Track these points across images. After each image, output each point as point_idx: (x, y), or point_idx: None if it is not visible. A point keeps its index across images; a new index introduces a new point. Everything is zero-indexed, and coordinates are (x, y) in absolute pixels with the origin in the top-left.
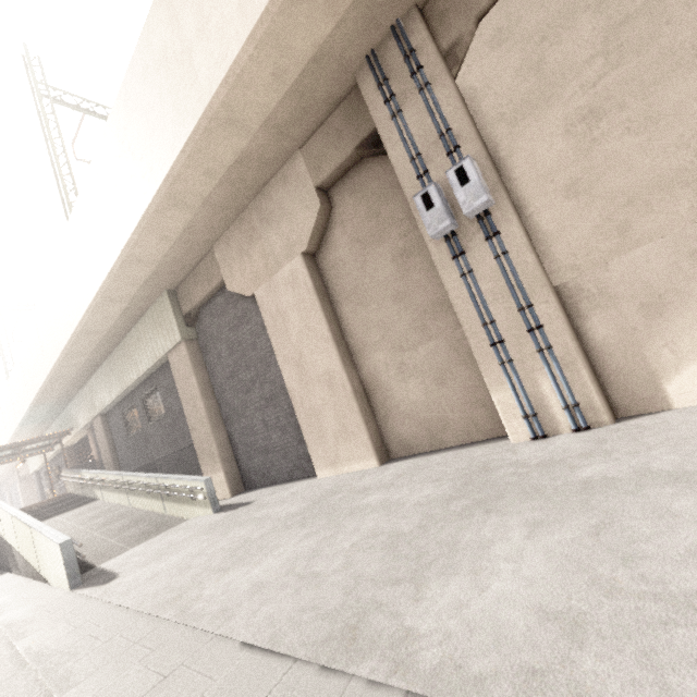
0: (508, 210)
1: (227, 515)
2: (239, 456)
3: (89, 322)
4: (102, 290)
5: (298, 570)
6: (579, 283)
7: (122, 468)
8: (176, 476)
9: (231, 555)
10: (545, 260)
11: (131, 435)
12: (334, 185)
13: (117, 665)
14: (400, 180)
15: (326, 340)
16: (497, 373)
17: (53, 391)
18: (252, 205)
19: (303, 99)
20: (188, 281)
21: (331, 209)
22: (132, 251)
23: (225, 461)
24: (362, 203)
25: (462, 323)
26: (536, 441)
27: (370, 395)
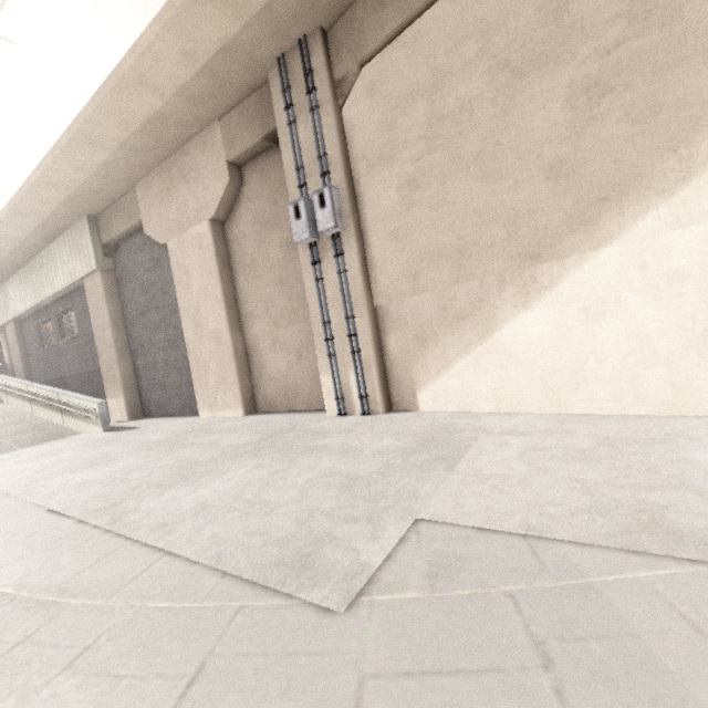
0: (352, 238)
1: (111, 435)
2: (141, 387)
3: (0, 230)
4: (13, 203)
5: (118, 476)
6: (388, 309)
7: (33, 378)
8: (76, 395)
9: (87, 463)
10: (372, 284)
11: (44, 347)
12: (247, 163)
13: None
14: (287, 183)
15: (219, 303)
16: (326, 362)
17: None
18: (173, 157)
19: (217, 79)
20: (110, 212)
21: (242, 185)
22: (44, 173)
23: (128, 389)
24: (266, 188)
25: (311, 318)
26: (338, 417)
27: (250, 358)
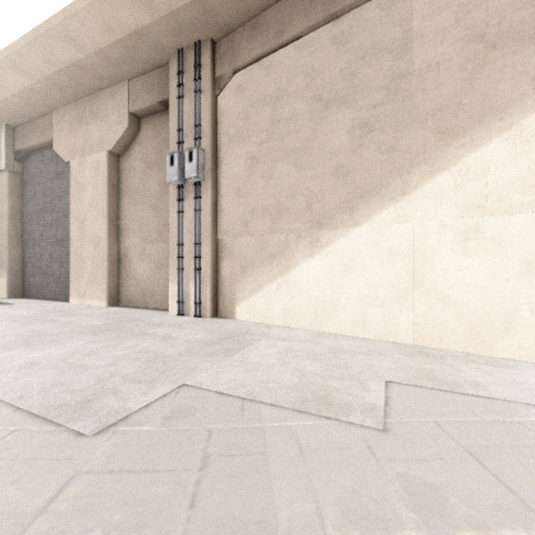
0: (208, 188)
1: None
2: (25, 272)
3: None
4: None
5: None
6: (226, 242)
7: None
8: None
9: None
10: (218, 223)
11: None
12: (145, 117)
13: None
14: (170, 138)
15: (103, 216)
16: (175, 273)
17: None
18: (88, 98)
19: (130, 52)
20: (27, 127)
21: (139, 132)
22: None
23: (13, 271)
24: (156, 138)
25: (170, 239)
26: (177, 316)
27: (121, 262)
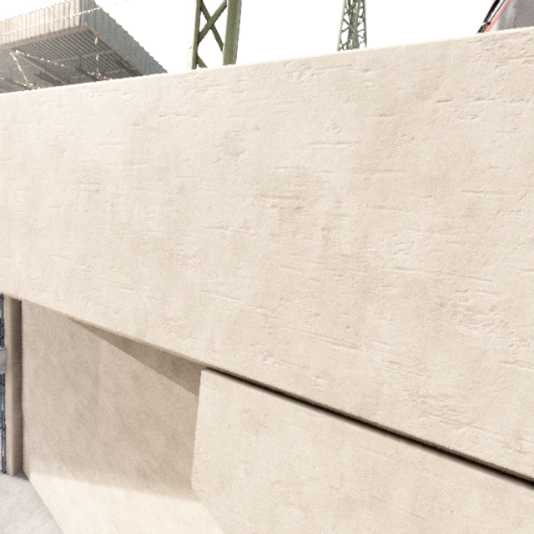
0: (9, 379)
1: None
2: None
3: None
4: None
5: None
6: (26, 421)
7: None
8: None
9: None
10: (23, 402)
11: None
12: None
13: None
14: None
15: None
16: None
17: None
18: None
19: None
20: None
21: None
22: None
23: None
24: None
25: None
26: None
27: None
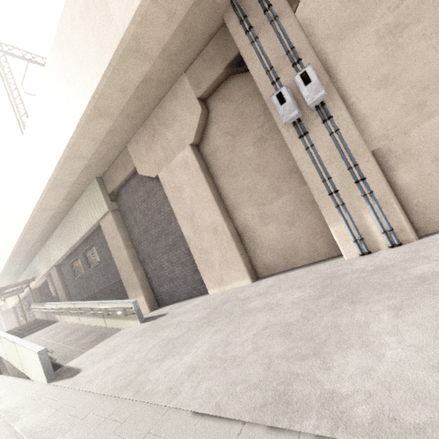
0: (337, 100)
1: (150, 324)
2: (153, 285)
3: (44, 203)
4: (52, 179)
5: (219, 355)
6: (389, 147)
7: (72, 300)
8: (112, 301)
9: (163, 350)
10: (364, 134)
11: (77, 277)
12: (210, 96)
13: (96, 437)
14: (259, 86)
15: (210, 202)
16: (333, 213)
17: (21, 252)
18: (152, 114)
19: (187, 34)
20: (111, 170)
21: (208, 113)
22: (71, 150)
23: (144, 288)
24: (230, 107)
25: (307, 182)
26: (364, 256)
27: (242, 237)
